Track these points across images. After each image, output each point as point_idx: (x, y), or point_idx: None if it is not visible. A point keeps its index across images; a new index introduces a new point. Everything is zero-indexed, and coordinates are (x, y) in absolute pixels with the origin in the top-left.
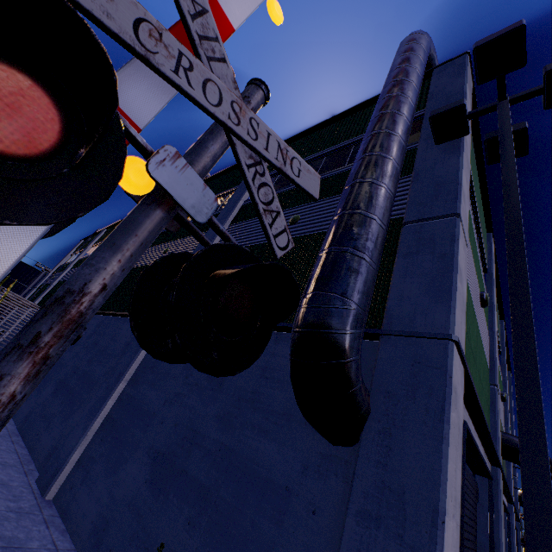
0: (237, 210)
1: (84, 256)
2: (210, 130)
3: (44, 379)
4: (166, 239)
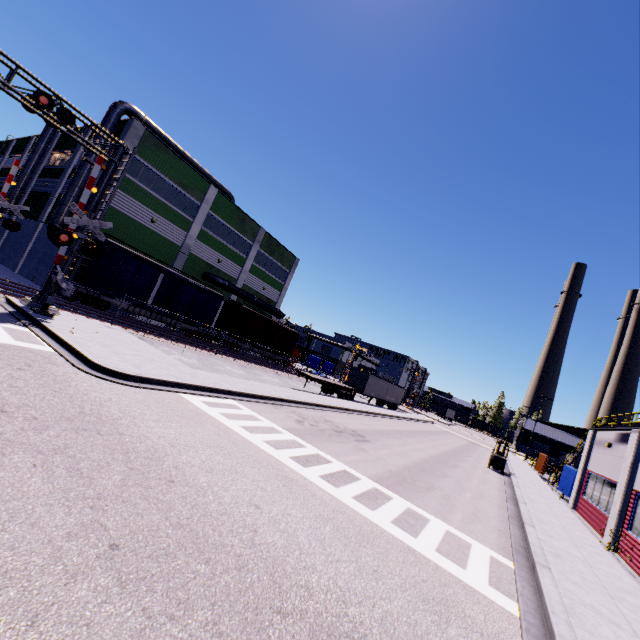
0: (71, 171)
1: (4, 166)
2: (7, 208)
3: (4, 246)
4: (48, 176)
